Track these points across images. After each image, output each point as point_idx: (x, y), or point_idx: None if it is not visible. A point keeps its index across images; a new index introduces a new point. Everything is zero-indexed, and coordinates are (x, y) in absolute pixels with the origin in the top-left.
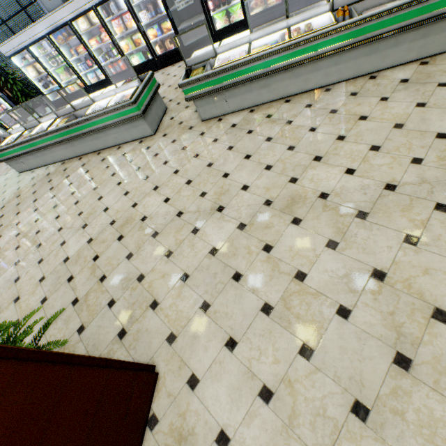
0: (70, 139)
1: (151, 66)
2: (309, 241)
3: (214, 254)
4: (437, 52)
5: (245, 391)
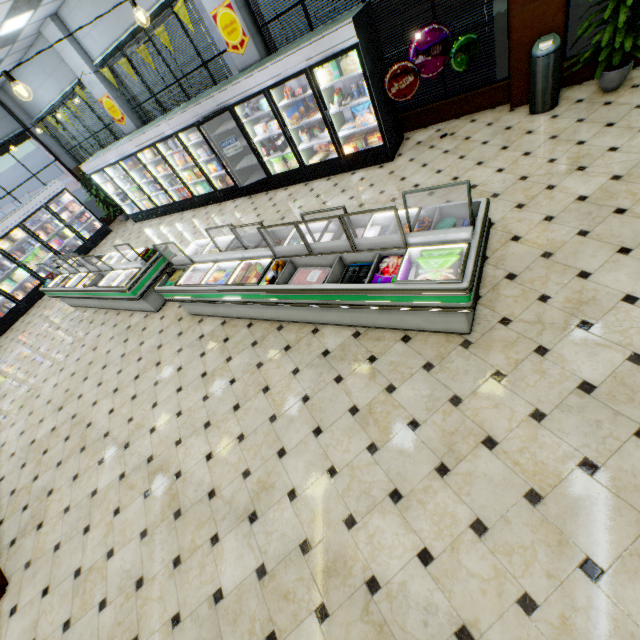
0: (93, 298)
1: (214, 197)
2: (138, 521)
3: (93, 496)
4: (372, 325)
5: (26, 636)
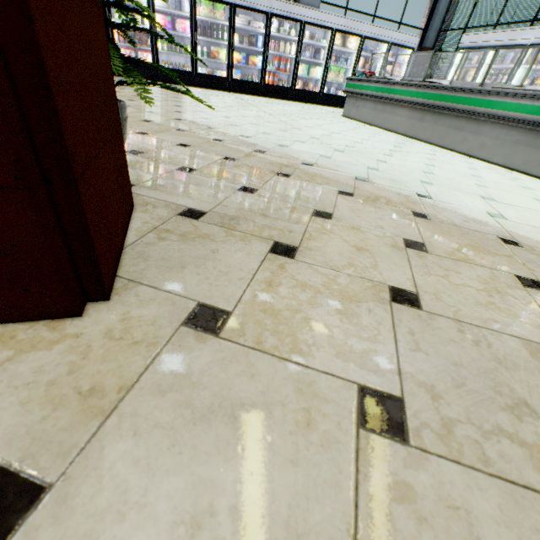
0: (432, 106)
1: None
2: None
3: None
4: None
5: None
